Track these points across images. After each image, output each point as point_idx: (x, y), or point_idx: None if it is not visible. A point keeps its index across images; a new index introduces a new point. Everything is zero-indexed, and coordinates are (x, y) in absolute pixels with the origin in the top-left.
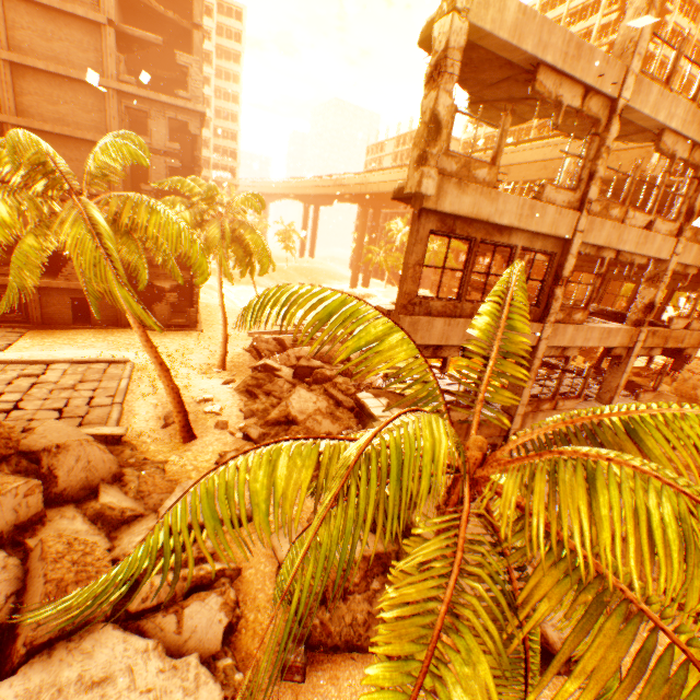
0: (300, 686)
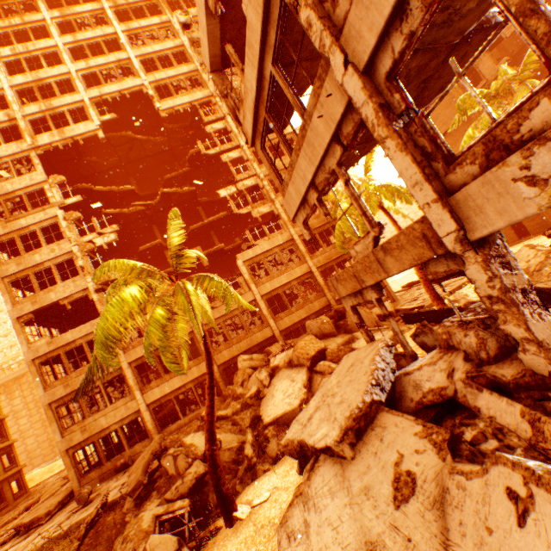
0: None
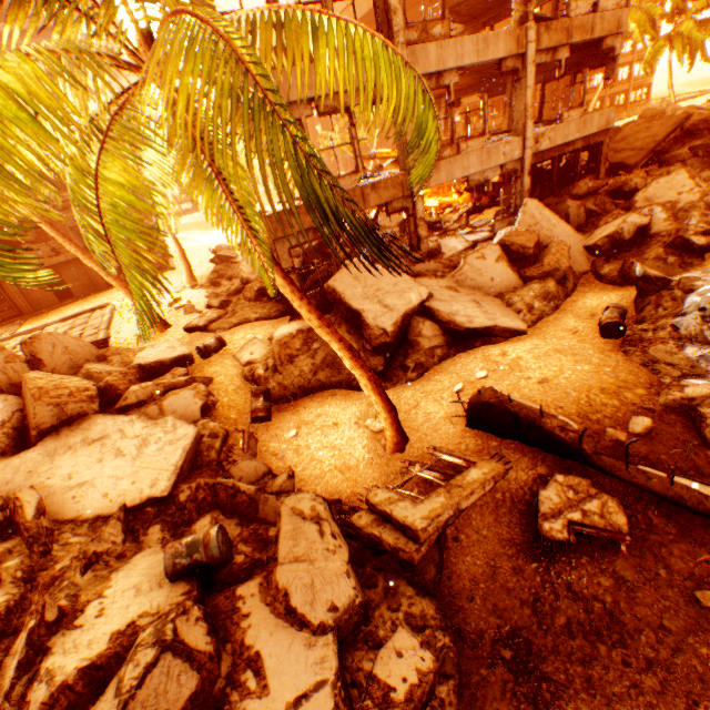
0: (269, 423)
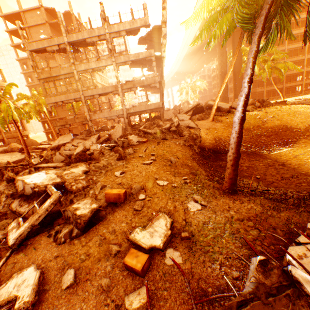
0: None
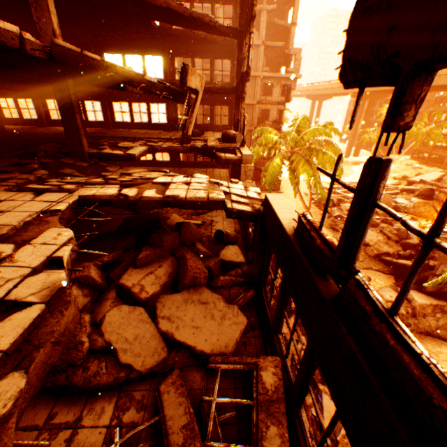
0: None
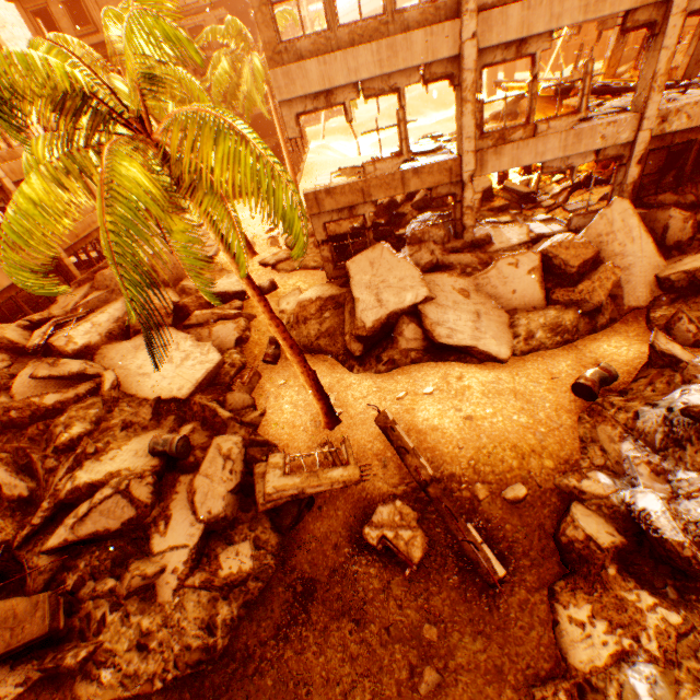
0: (275, 367)
